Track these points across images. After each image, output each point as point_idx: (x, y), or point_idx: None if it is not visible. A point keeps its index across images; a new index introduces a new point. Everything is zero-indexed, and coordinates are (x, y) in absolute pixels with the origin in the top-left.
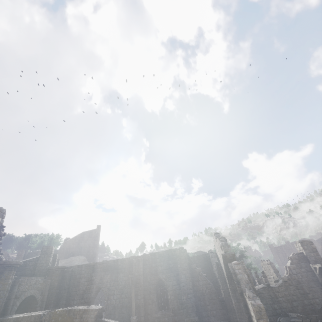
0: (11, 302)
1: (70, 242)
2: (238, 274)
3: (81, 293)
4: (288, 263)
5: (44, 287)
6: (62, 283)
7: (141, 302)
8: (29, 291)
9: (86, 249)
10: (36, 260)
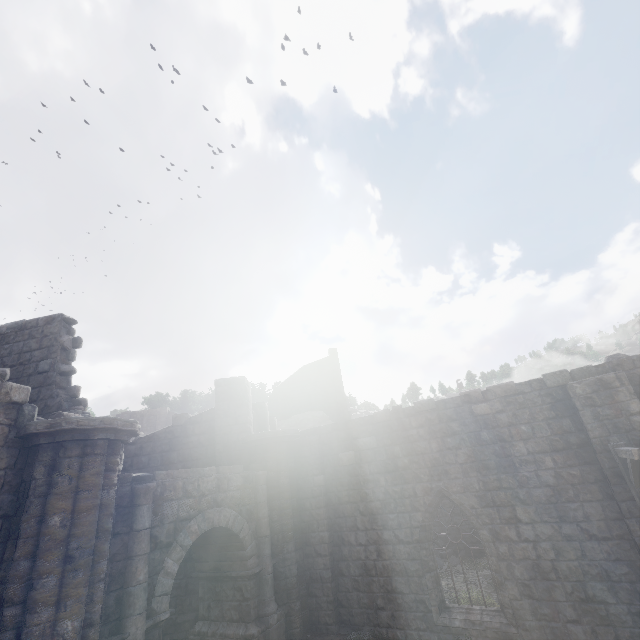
0: (138, 568)
1: (285, 387)
2: None
3: (374, 509)
4: None
5: (249, 494)
6: (301, 477)
7: None
8: (202, 515)
9: (320, 399)
10: (209, 420)
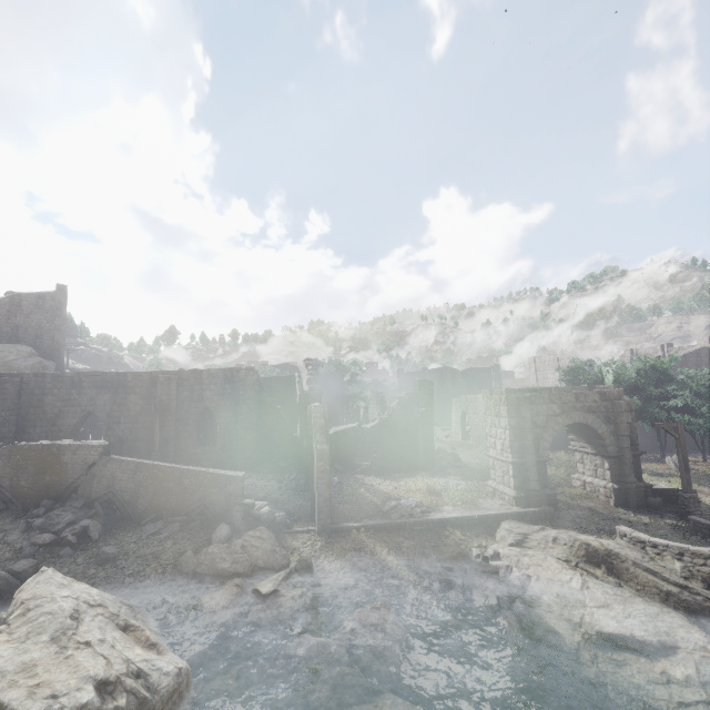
0: None
1: None
2: (314, 419)
3: (50, 417)
4: (394, 404)
5: None
6: (2, 399)
7: (171, 436)
8: None
9: (31, 333)
10: None
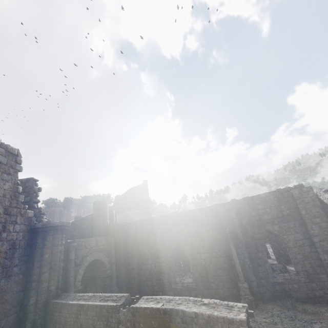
0: (71, 272)
1: (121, 198)
2: None
3: (154, 251)
4: None
5: (108, 247)
6: (128, 240)
7: (247, 263)
8: (91, 254)
9: (138, 204)
10: (91, 218)
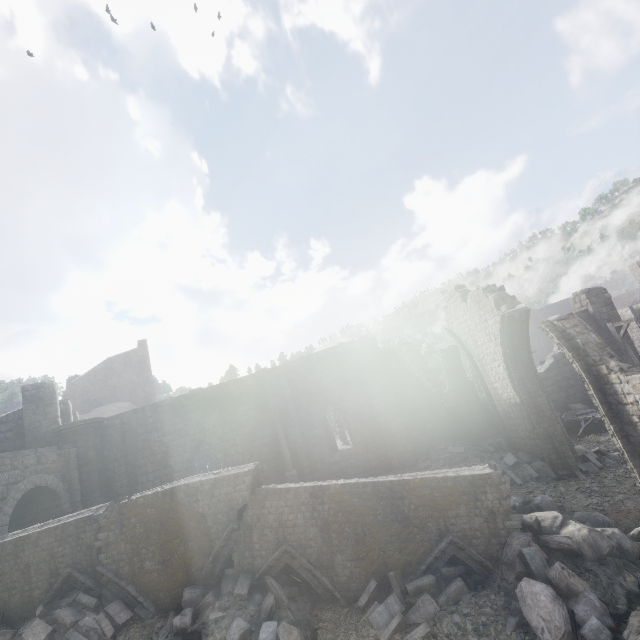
0: None
1: (84, 381)
2: (576, 337)
3: (160, 458)
4: None
5: (63, 465)
6: (106, 449)
7: (299, 446)
8: (27, 479)
9: (126, 390)
10: (17, 419)
